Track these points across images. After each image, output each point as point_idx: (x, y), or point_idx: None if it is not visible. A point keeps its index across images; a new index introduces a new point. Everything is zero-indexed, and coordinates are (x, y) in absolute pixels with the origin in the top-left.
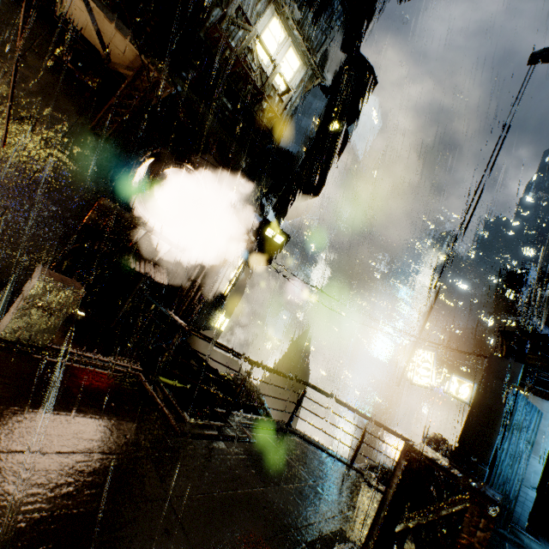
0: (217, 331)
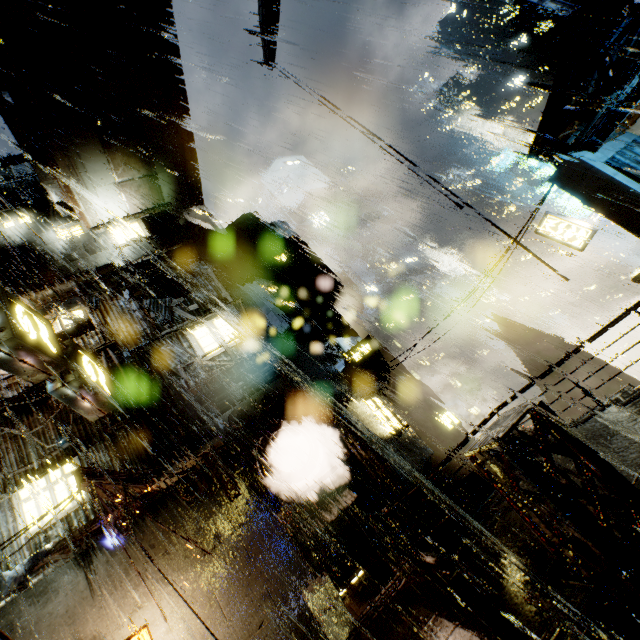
0: (457, 429)
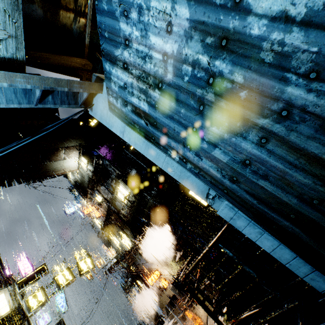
0: None
